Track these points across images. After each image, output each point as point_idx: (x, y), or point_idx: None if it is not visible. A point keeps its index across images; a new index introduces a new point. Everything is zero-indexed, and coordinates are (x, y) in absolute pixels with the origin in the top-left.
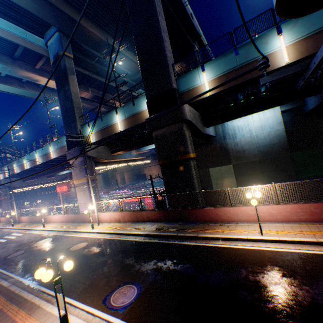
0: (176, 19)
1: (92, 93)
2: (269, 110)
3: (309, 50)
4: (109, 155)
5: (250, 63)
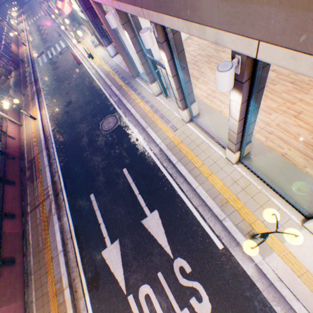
0: None
1: None
2: None
3: None
4: None
5: None
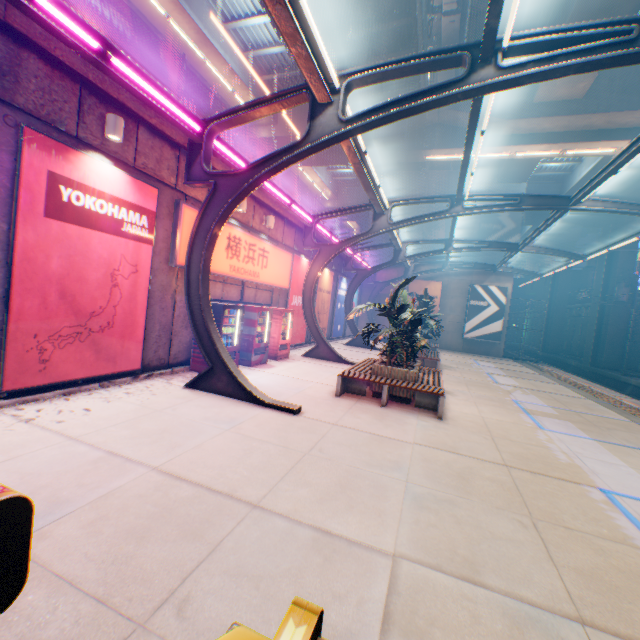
0: None
1: None
2: None
3: None
4: None
5: None
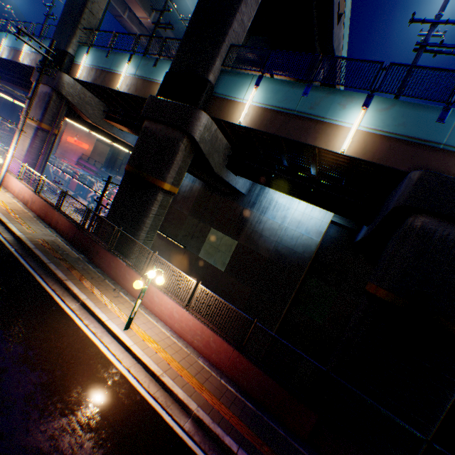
0: (313, 1)
1: (153, 21)
2: (321, 209)
3: (375, 155)
4: (100, 117)
5: (309, 119)
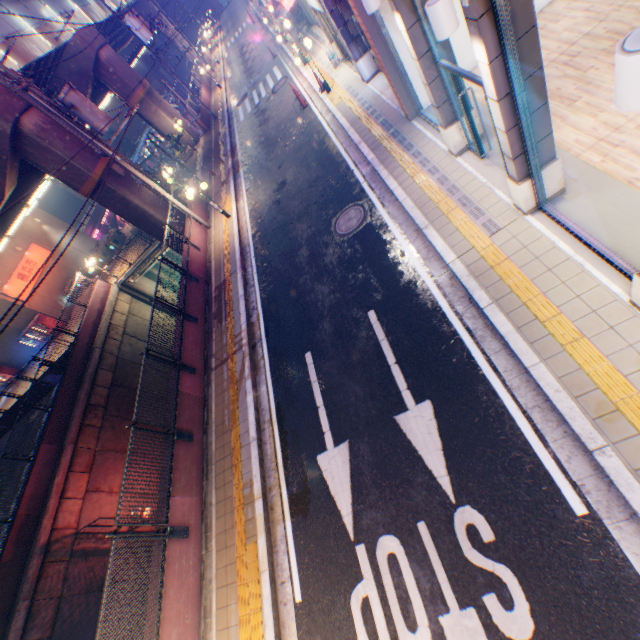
0: None
1: None
2: None
3: None
4: None
5: None
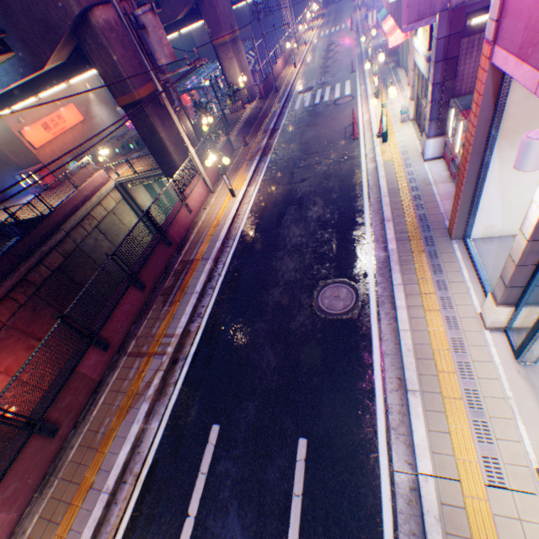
0: None
1: None
2: None
3: None
4: None
5: None
